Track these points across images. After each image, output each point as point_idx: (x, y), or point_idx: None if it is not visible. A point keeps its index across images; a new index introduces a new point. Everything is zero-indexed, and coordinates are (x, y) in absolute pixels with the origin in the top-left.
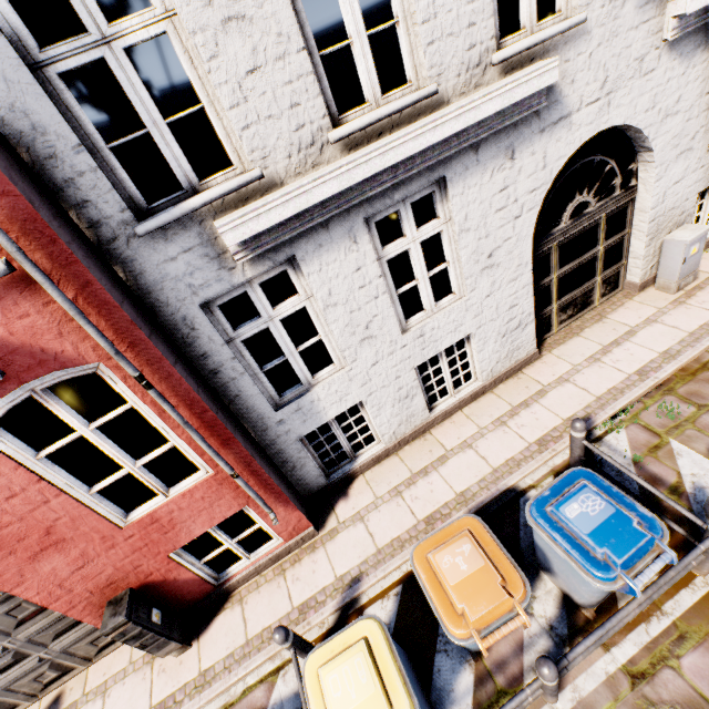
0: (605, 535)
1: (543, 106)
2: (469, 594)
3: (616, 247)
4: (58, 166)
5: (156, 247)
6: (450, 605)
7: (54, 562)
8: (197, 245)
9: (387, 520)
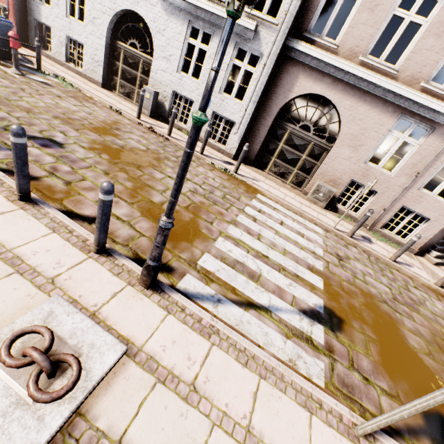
0: None
1: None
2: None
3: (145, 82)
4: None
5: None
6: None
7: None
8: None
9: (22, 51)
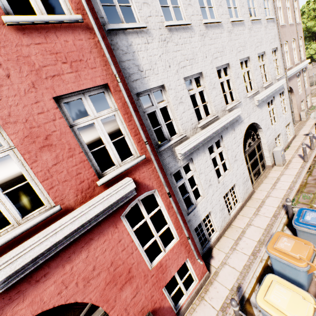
0: None
1: (237, 119)
2: (297, 251)
3: (261, 155)
4: None
5: (161, 155)
6: (293, 258)
7: (127, 291)
8: (170, 155)
9: (236, 260)
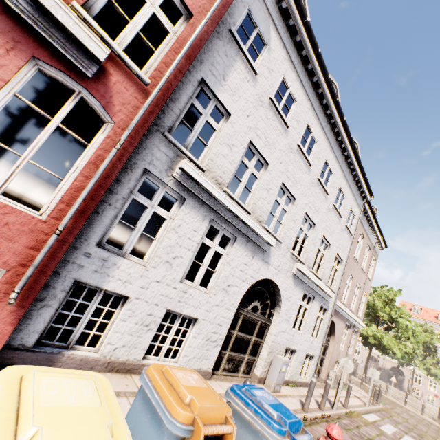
0: (278, 408)
1: (266, 253)
2: (197, 393)
3: (257, 345)
4: (171, 103)
5: (161, 142)
6: (179, 397)
7: None
8: (170, 158)
9: None
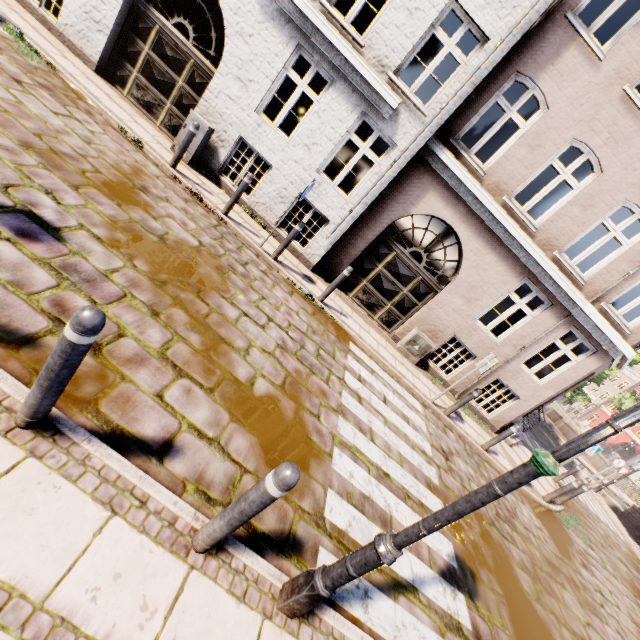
0: None
1: None
2: None
3: (189, 100)
4: None
5: None
6: None
7: None
8: None
9: None
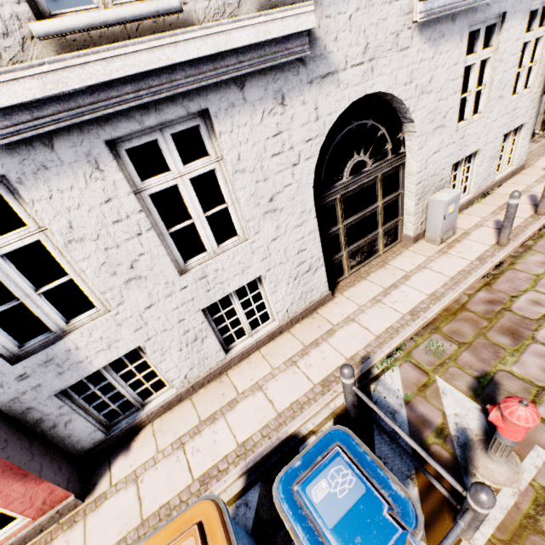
0: (351, 531)
1: (309, 57)
2: None
3: (393, 204)
4: None
5: None
6: None
7: None
8: None
9: (161, 480)
